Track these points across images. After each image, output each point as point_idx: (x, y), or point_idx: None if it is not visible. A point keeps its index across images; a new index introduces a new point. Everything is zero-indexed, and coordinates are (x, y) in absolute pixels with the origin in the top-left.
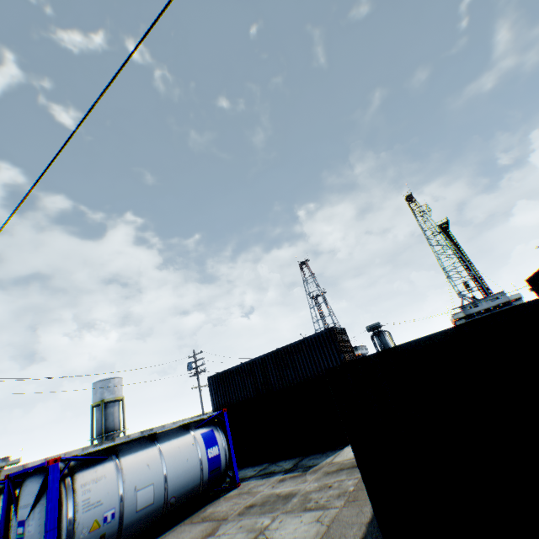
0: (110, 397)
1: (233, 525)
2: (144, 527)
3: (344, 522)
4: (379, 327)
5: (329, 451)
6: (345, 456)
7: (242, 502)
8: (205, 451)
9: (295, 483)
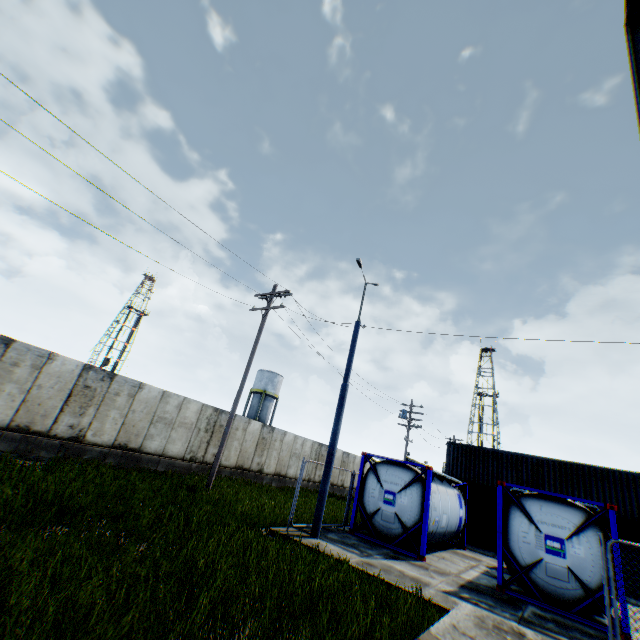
0: (271, 392)
1: None
2: None
3: None
4: None
5: None
6: None
7: None
8: None
9: None
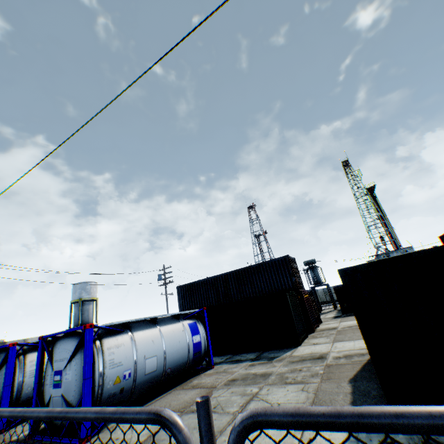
0: (87, 297)
1: (225, 391)
2: (148, 388)
3: (329, 392)
4: (314, 262)
5: (285, 349)
6: (302, 352)
7: (224, 377)
8: (191, 338)
9: (266, 367)
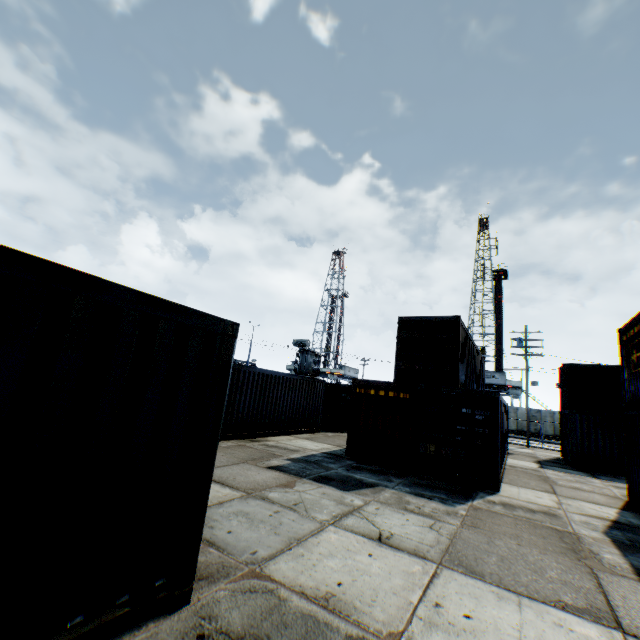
0: None
1: None
2: None
3: None
4: (304, 345)
5: None
6: None
7: None
8: None
9: None
